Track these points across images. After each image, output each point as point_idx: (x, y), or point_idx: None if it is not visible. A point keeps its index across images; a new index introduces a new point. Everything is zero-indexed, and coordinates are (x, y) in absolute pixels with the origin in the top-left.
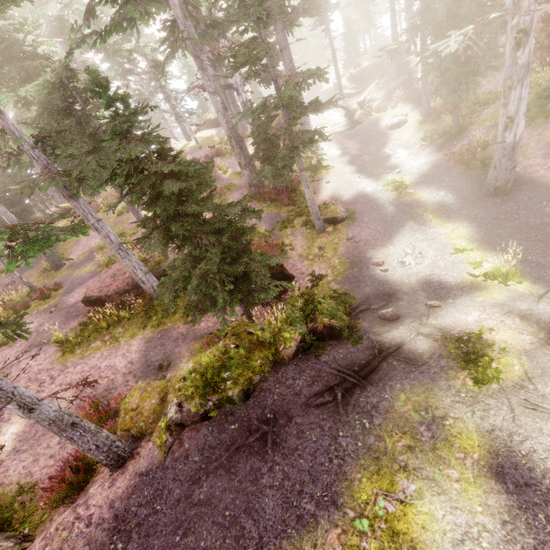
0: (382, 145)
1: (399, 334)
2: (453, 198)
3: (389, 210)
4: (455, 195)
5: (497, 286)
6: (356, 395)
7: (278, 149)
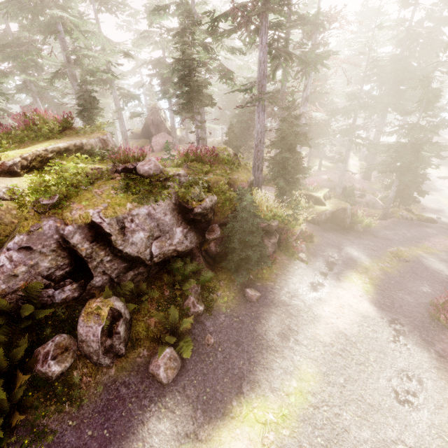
0: (432, 183)
1: None
2: None
3: (440, 207)
4: None
5: None
6: None
7: None
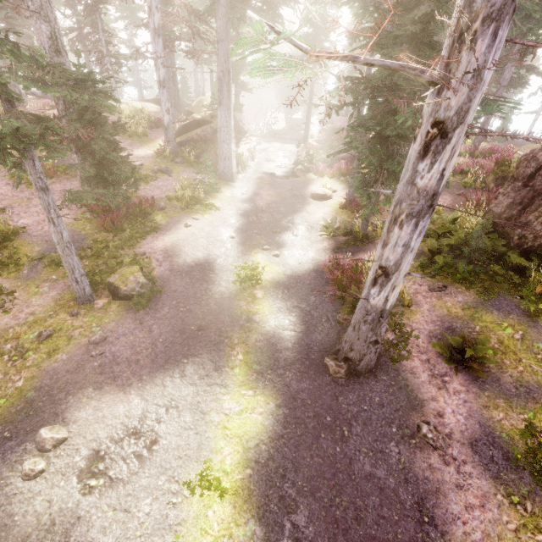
0: (293, 211)
1: None
2: (294, 338)
3: (207, 312)
4: (301, 333)
5: None
6: None
7: (112, 146)
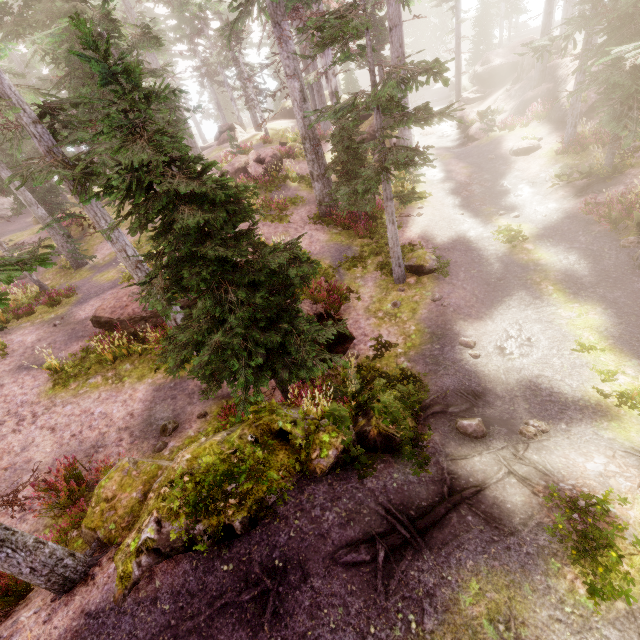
0: (500, 175)
1: (481, 466)
2: (587, 268)
3: (495, 269)
4: (590, 264)
5: (635, 419)
6: (405, 563)
7: (364, 162)
